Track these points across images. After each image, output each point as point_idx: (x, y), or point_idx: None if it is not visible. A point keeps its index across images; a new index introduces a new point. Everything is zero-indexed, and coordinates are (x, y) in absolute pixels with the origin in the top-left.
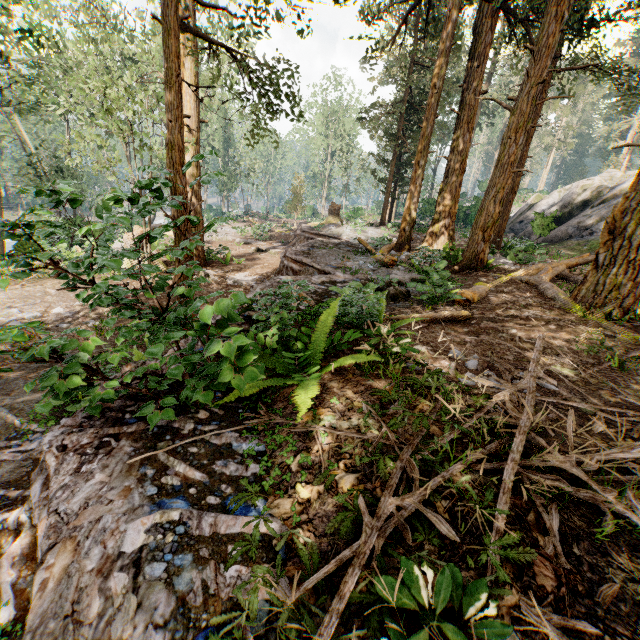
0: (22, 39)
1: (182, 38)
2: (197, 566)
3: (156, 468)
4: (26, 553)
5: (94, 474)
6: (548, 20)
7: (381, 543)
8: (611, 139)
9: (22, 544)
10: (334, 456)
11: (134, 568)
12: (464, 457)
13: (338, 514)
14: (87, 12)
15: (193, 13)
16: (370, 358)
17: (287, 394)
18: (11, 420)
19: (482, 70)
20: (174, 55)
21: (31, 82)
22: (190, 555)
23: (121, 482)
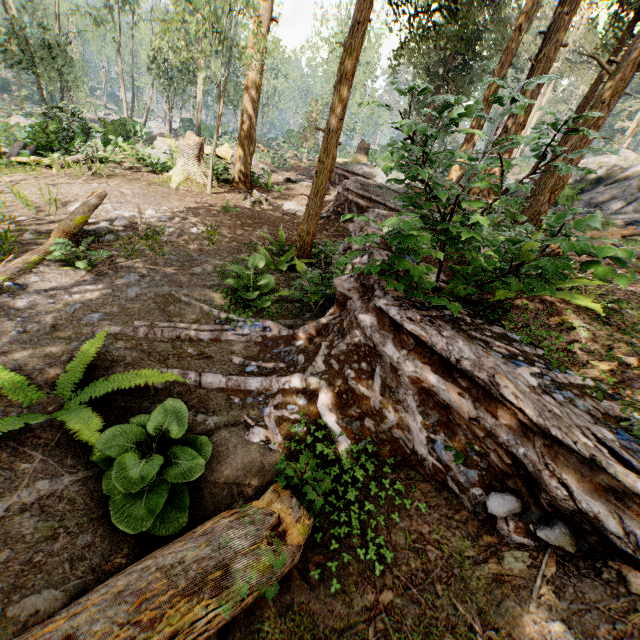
0: None
1: None
2: (579, 398)
3: (481, 342)
4: (333, 403)
5: (455, 339)
6: None
7: None
8: (619, 118)
9: (327, 397)
10: (603, 346)
11: (548, 394)
12: None
13: None
14: None
15: None
16: (596, 281)
17: (516, 304)
18: (205, 308)
19: (569, 20)
20: None
21: None
22: (569, 392)
23: (475, 346)
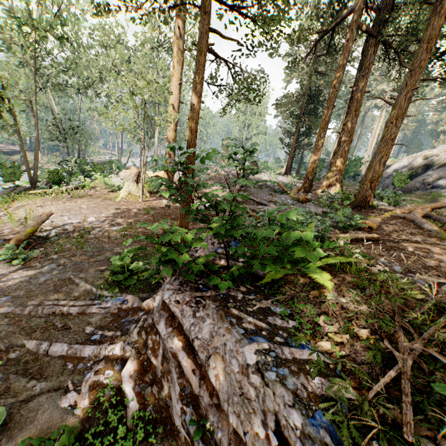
0: (65, 46)
1: (175, 51)
2: (293, 375)
3: (235, 318)
4: (136, 369)
5: (205, 318)
6: (420, 51)
7: (409, 368)
8: (439, 124)
9: (132, 364)
10: (345, 318)
11: (259, 373)
12: (437, 322)
13: (368, 351)
14: (101, 30)
15: (183, 36)
16: (350, 259)
17: (291, 279)
18: (88, 287)
19: (366, 78)
20: (202, 66)
21: (64, 72)
22: (286, 369)
23: (222, 324)
